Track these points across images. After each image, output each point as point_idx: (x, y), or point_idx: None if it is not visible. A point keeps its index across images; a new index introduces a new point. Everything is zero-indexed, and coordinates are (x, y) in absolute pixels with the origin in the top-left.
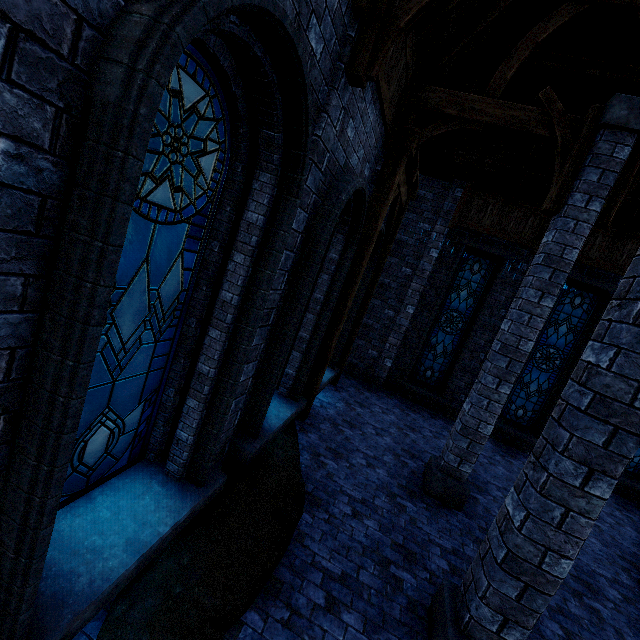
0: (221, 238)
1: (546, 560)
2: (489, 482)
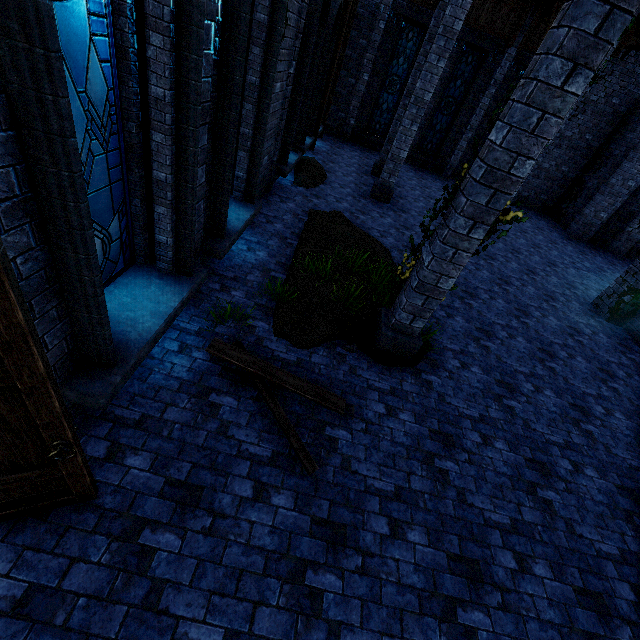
0: None
1: (400, 154)
2: (403, 176)
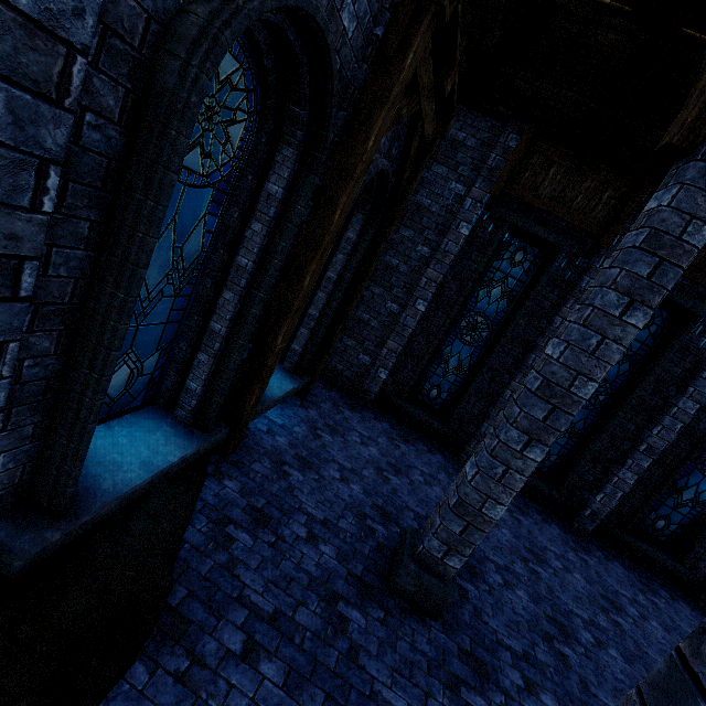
0: None
1: None
2: (487, 558)
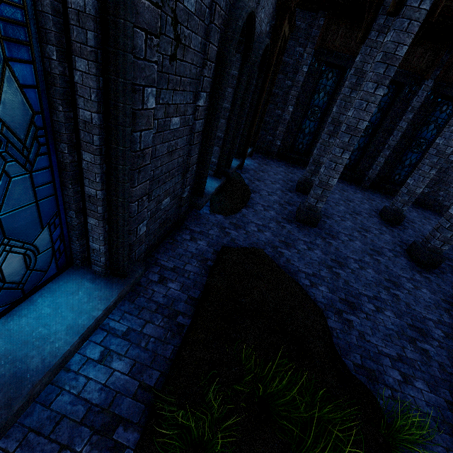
0: None
1: (329, 180)
2: None
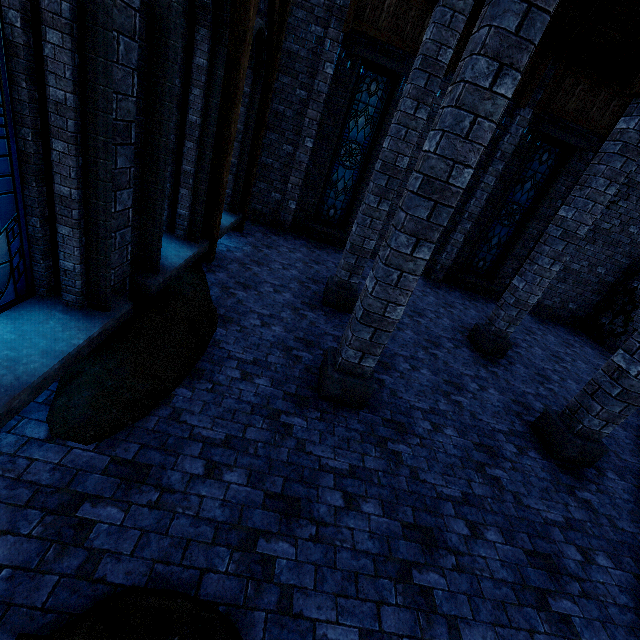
0: (19, 5)
1: (388, 310)
2: None
